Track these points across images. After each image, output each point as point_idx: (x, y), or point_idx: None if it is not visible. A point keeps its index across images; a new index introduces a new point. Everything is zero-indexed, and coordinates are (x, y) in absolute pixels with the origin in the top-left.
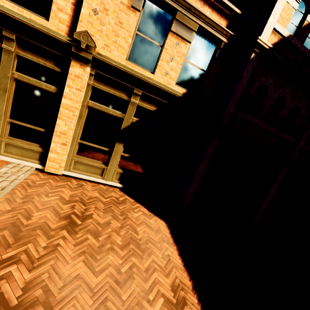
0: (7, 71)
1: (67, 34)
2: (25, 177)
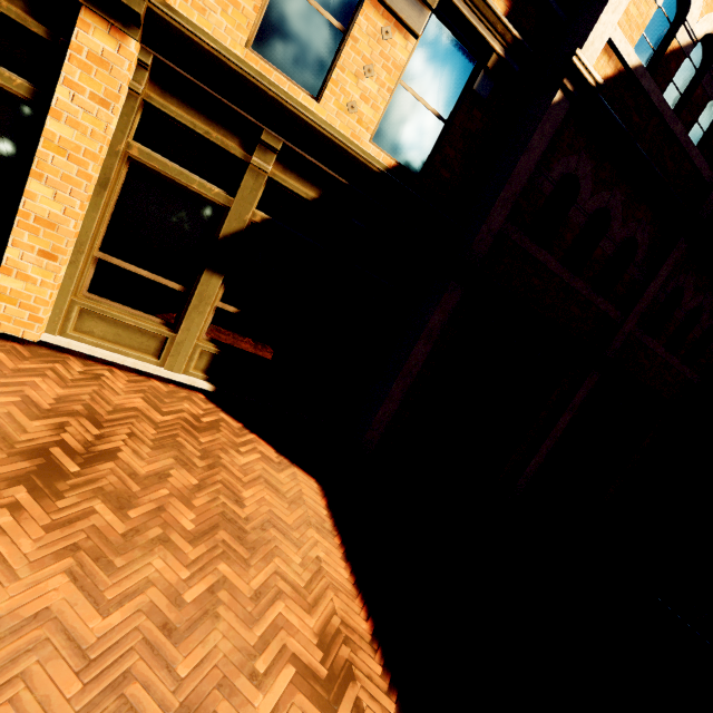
0: None
1: None
2: None
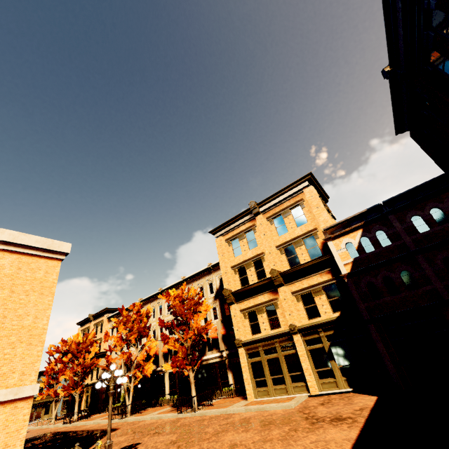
0: (280, 354)
1: (287, 327)
2: (304, 399)
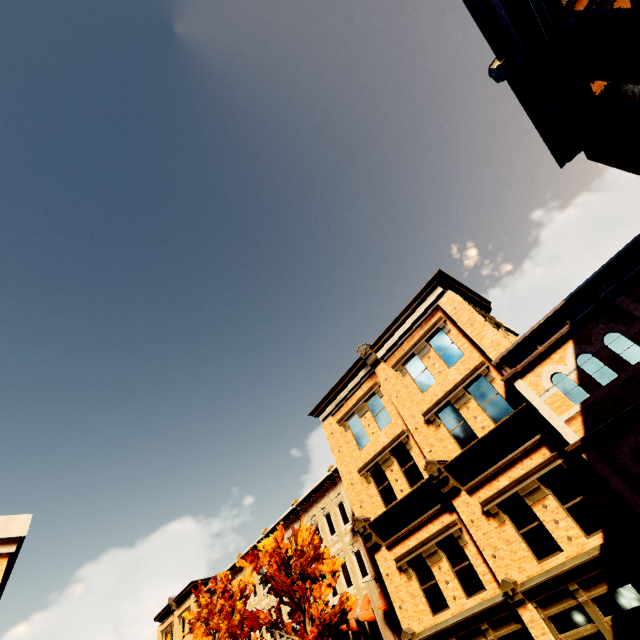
0: None
1: (498, 587)
2: None
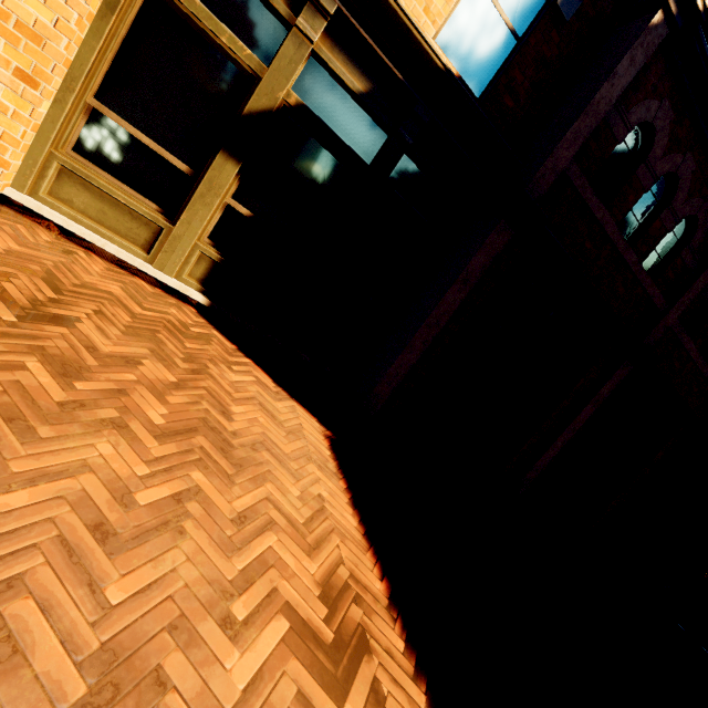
0: None
1: None
2: None
